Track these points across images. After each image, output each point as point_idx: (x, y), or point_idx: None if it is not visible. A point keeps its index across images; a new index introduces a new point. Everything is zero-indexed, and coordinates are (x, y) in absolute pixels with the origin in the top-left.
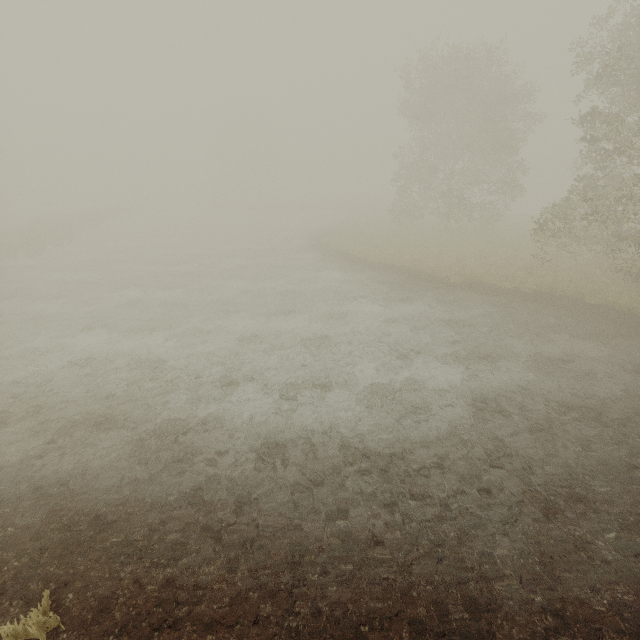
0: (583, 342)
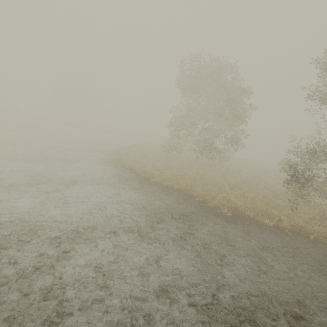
0: None
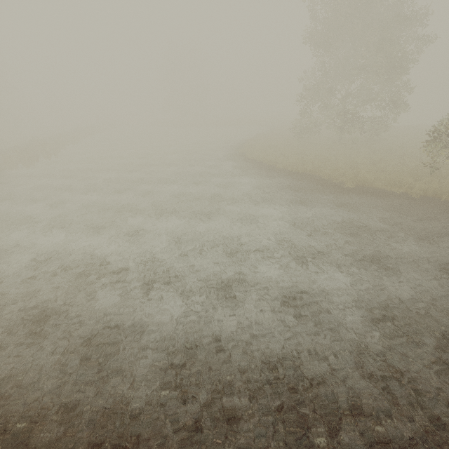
0: None
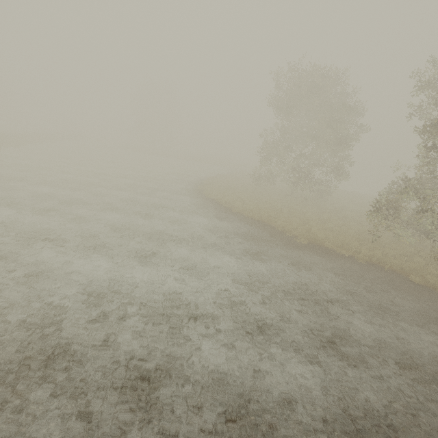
0: (427, 333)
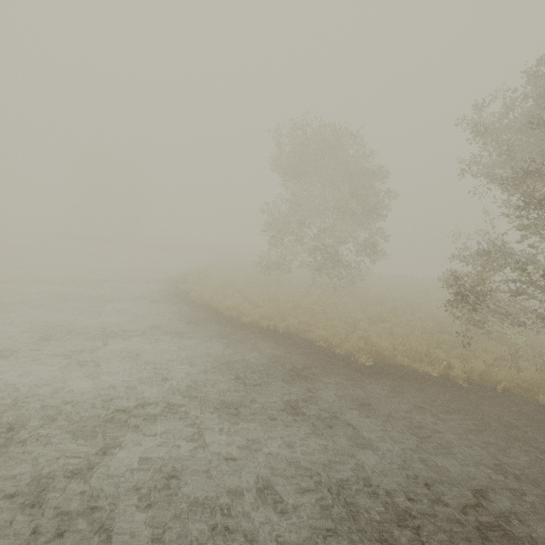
0: None
